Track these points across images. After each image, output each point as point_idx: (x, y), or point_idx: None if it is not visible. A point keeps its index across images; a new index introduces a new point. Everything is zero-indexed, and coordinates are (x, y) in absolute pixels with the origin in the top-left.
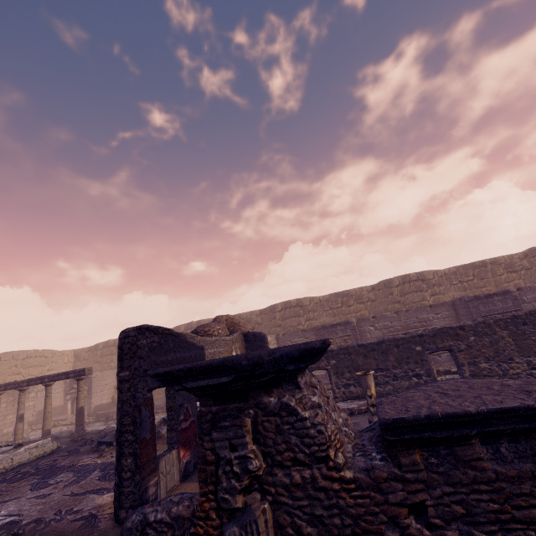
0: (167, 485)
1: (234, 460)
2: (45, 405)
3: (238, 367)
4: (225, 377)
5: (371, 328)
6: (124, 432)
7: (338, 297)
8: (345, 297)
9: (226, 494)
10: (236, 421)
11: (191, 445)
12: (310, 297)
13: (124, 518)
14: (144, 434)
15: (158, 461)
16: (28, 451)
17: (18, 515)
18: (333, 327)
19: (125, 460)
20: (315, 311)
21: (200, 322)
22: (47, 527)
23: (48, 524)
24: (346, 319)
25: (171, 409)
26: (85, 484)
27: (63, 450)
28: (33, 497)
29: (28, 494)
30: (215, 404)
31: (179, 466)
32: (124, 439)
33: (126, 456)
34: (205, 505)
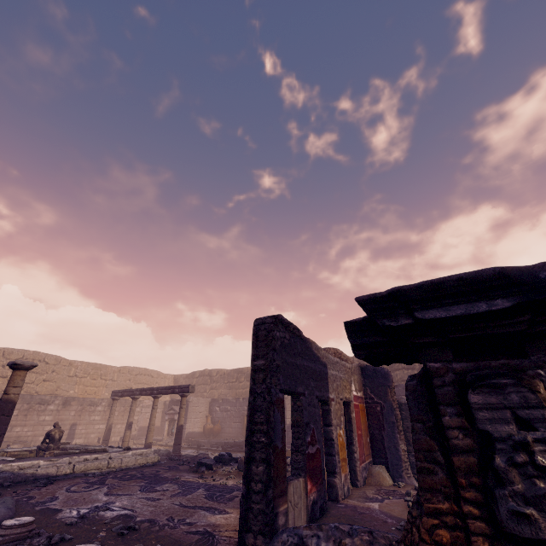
0: (295, 522)
1: (531, 444)
2: (151, 417)
3: (528, 282)
4: (500, 301)
5: None
6: (255, 431)
7: None
8: None
9: (524, 507)
10: (519, 381)
11: (317, 479)
12: None
13: (251, 545)
14: (275, 441)
15: (287, 484)
16: (134, 457)
17: (131, 510)
18: None
19: (255, 466)
20: None
21: None
22: (161, 530)
23: (162, 528)
24: None
25: (297, 425)
26: (193, 499)
27: (162, 464)
28: (144, 497)
29: (138, 493)
30: (457, 361)
31: (306, 501)
32: (255, 440)
33: (257, 461)
34: (438, 533)
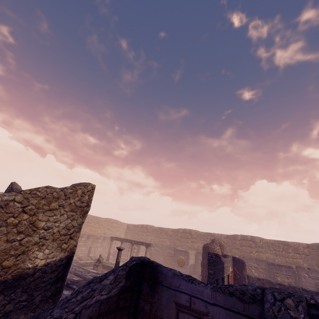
0: None
1: None
2: (131, 253)
3: None
4: None
5: (306, 275)
6: None
7: (280, 244)
8: (285, 246)
9: None
10: None
11: None
12: (260, 238)
13: None
14: None
15: None
16: None
17: None
18: (279, 266)
19: None
20: (263, 248)
21: (191, 231)
22: None
23: None
24: (285, 260)
25: None
26: None
27: None
28: None
29: None
30: None
31: None
32: None
33: None
34: None
